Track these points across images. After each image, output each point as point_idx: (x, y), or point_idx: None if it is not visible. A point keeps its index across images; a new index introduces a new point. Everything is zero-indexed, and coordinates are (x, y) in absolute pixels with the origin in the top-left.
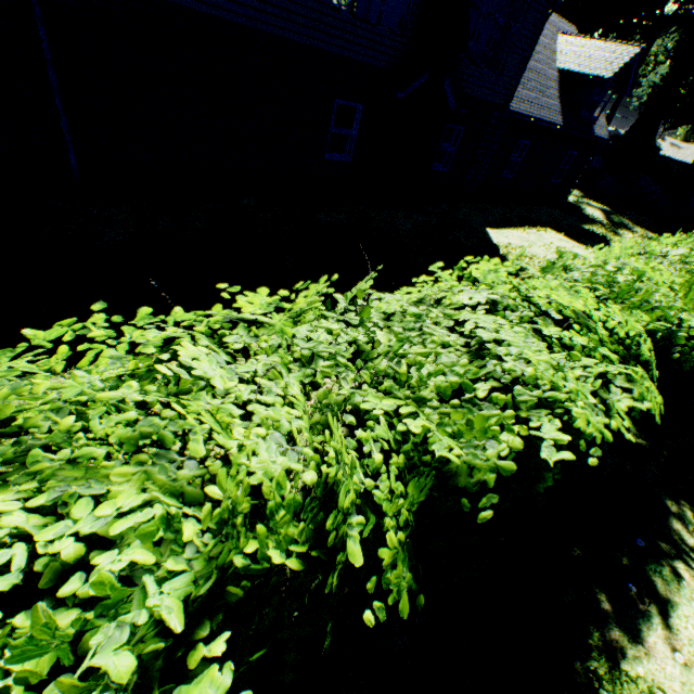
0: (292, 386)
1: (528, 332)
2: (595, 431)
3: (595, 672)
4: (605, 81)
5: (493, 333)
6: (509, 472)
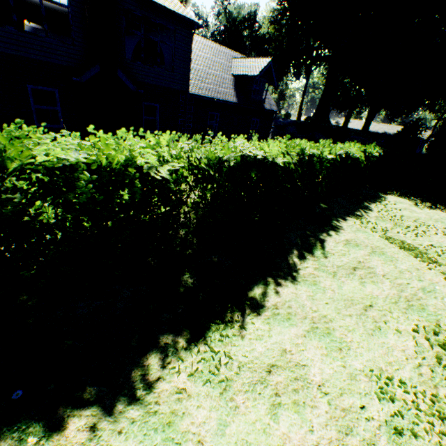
0: None
1: None
2: None
3: None
4: (255, 77)
5: None
6: None
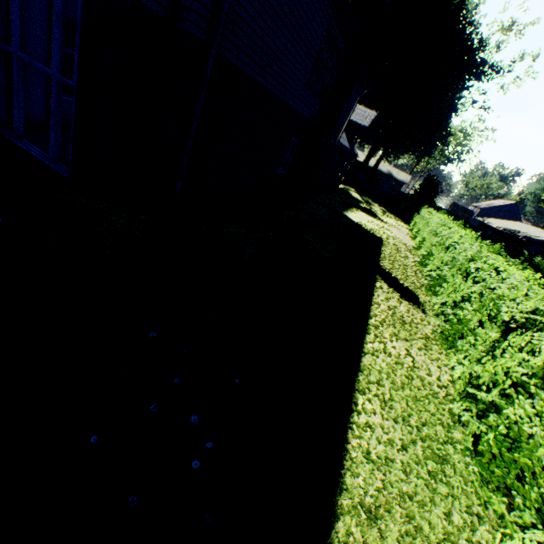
0: None
1: None
2: None
3: None
4: (366, 128)
5: None
6: None
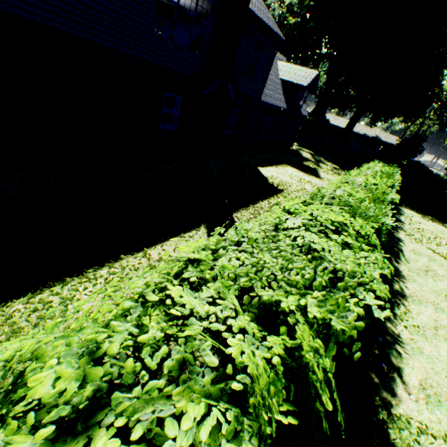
0: (233, 299)
1: (323, 238)
2: (384, 293)
3: (383, 420)
4: (305, 87)
5: (319, 245)
6: (361, 327)
